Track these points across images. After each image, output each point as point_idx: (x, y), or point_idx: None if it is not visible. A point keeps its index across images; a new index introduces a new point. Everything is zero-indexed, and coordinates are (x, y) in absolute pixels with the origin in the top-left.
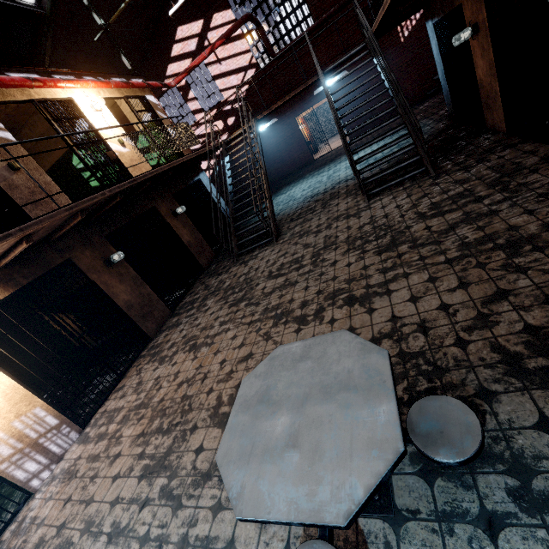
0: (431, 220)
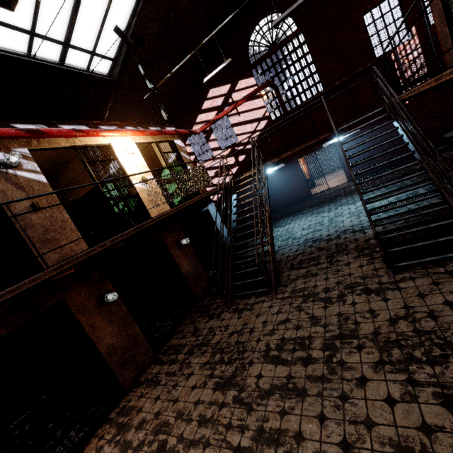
0: None
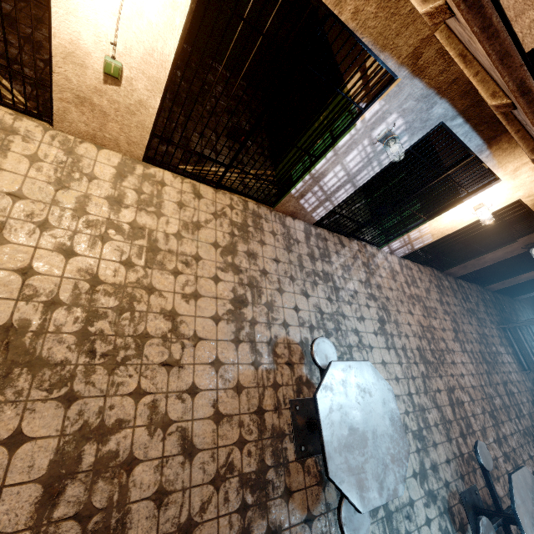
0: None
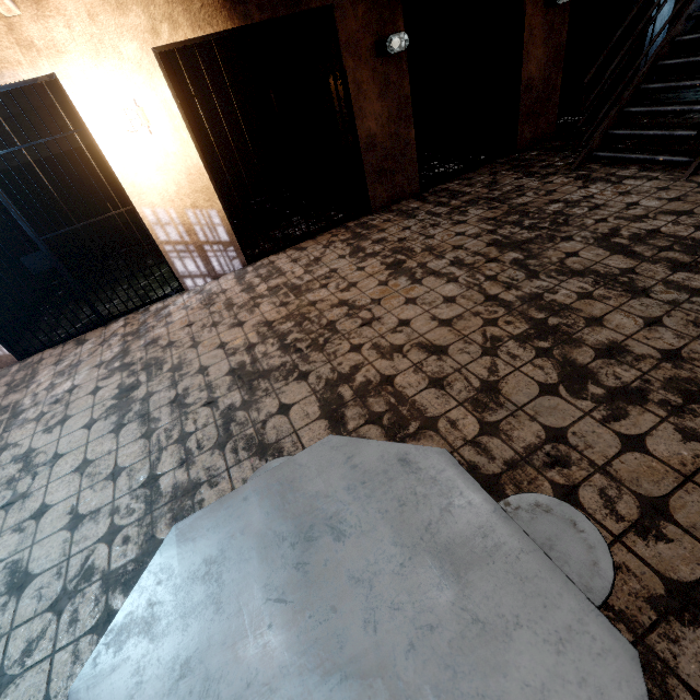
0: None
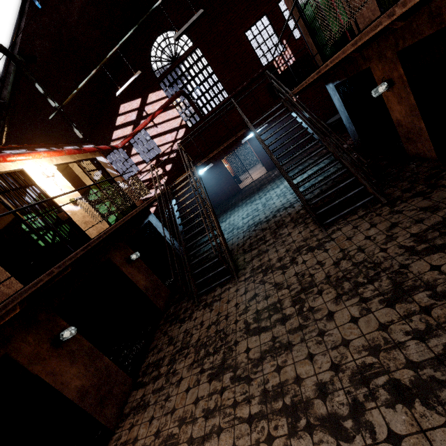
0: (431, 256)
